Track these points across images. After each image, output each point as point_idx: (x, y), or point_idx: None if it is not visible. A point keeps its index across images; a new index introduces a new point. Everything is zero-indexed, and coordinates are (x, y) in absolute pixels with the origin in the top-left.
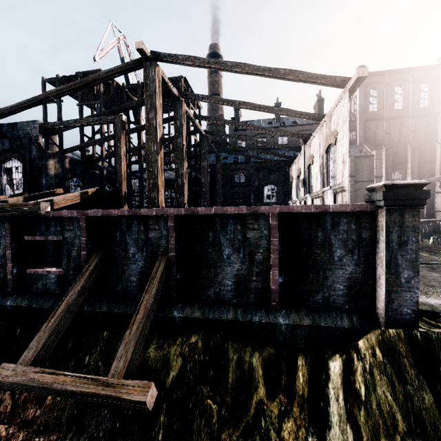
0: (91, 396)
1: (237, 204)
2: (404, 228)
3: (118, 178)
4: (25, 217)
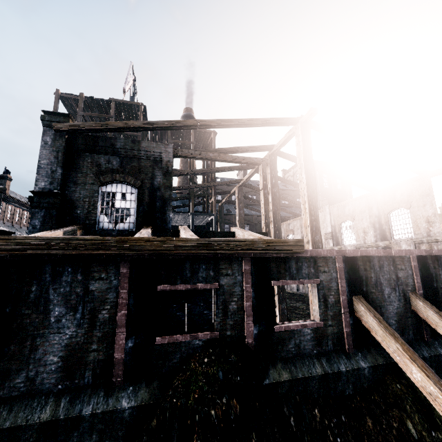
0: None
1: None
2: None
3: (265, 219)
4: (269, 257)
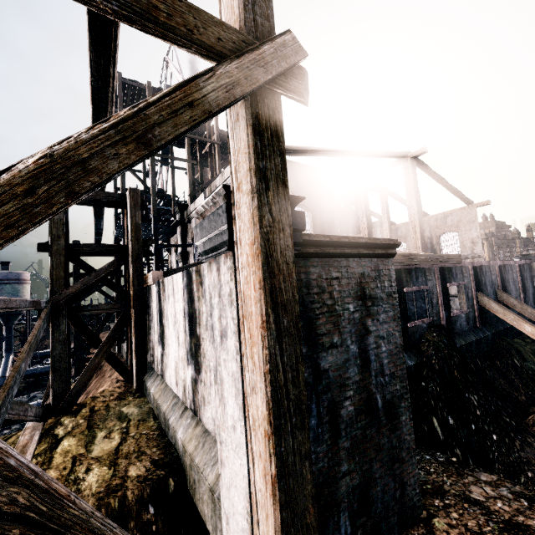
0: None
1: None
2: None
3: None
4: (444, 267)
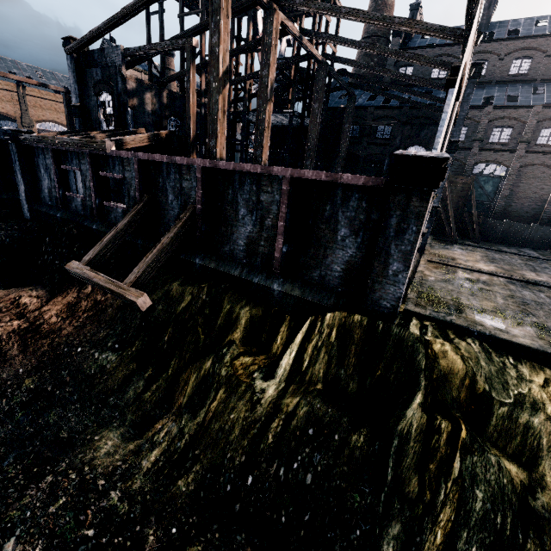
0: (111, 291)
1: (362, 169)
2: (407, 213)
3: (187, 121)
4: (99, 154)
